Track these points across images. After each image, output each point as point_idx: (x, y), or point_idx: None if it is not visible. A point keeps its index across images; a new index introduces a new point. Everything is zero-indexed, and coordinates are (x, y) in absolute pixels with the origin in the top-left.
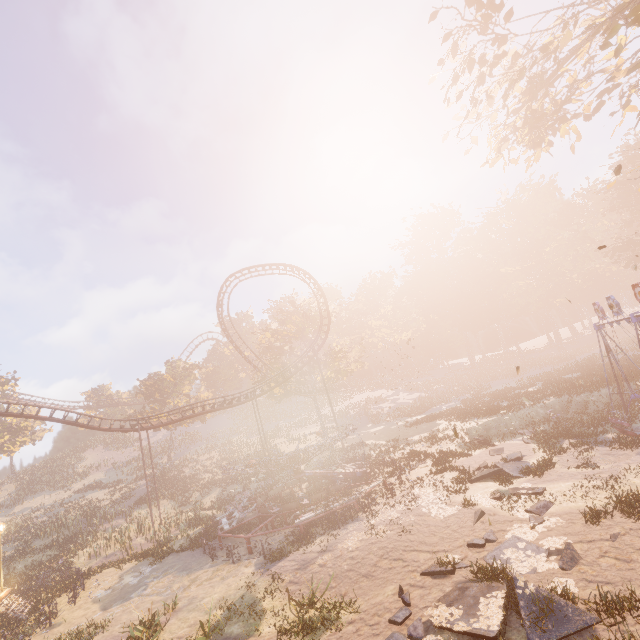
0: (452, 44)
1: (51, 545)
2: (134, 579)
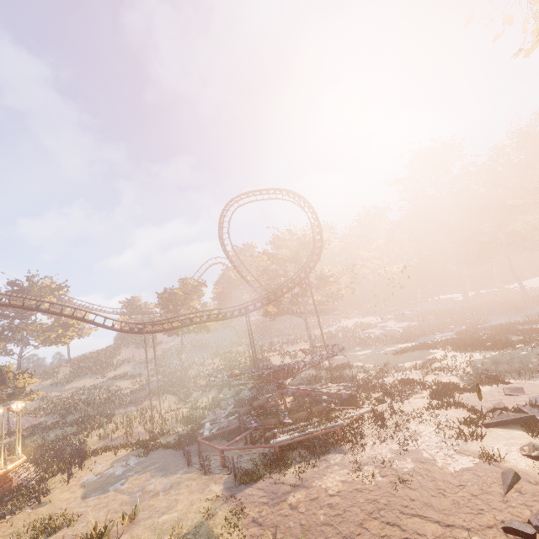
0: None
1: (78, 421)
2: (120, 469)
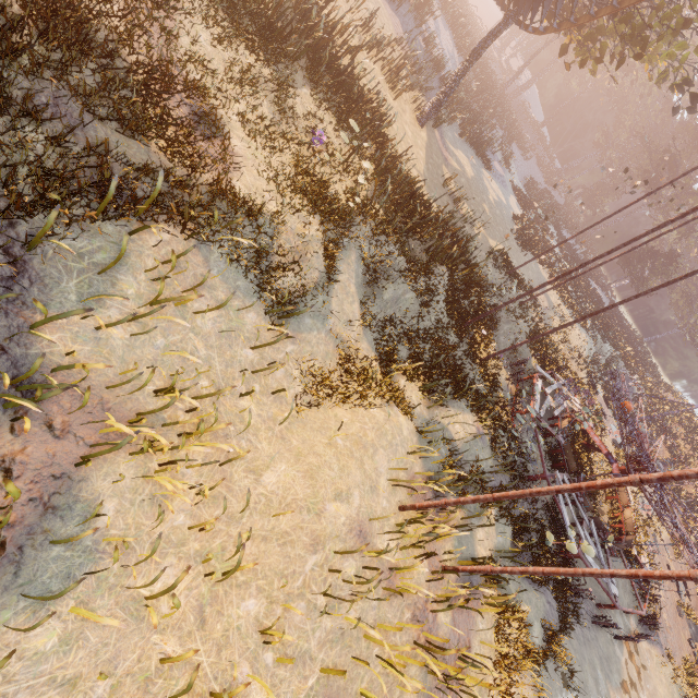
0: None
1: None
2: None
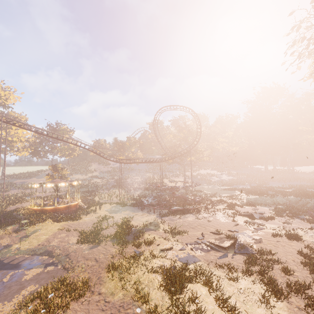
0: (298, 26)
1: (86, 192)
2: (116, 209)
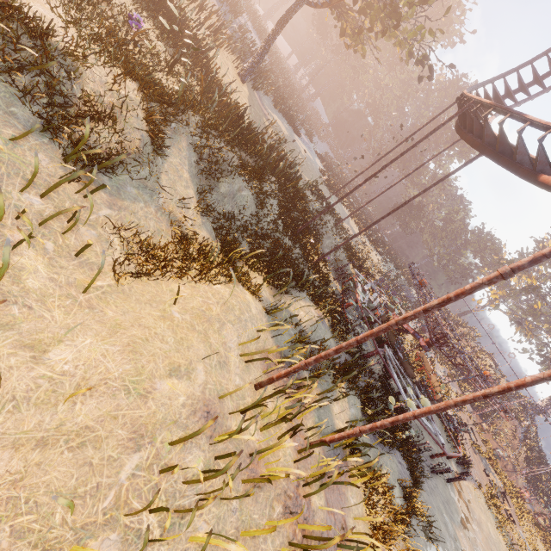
0: None
1: None
2: None
